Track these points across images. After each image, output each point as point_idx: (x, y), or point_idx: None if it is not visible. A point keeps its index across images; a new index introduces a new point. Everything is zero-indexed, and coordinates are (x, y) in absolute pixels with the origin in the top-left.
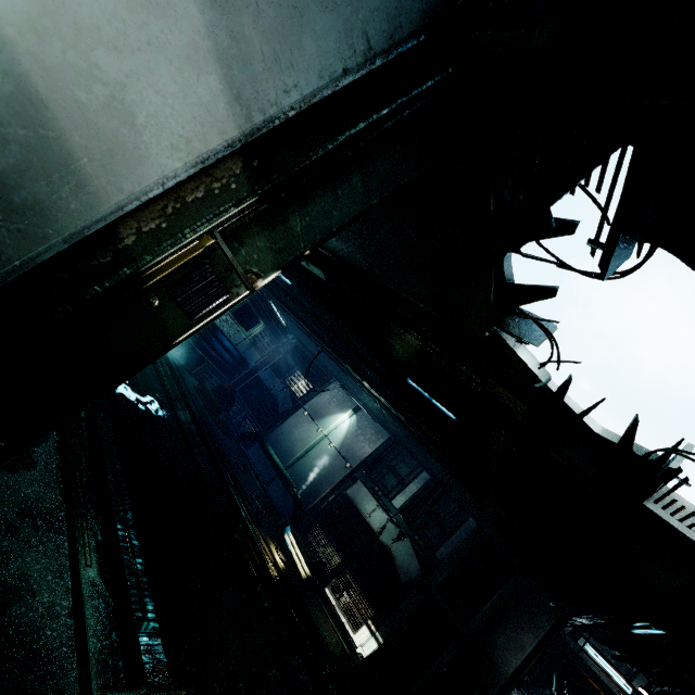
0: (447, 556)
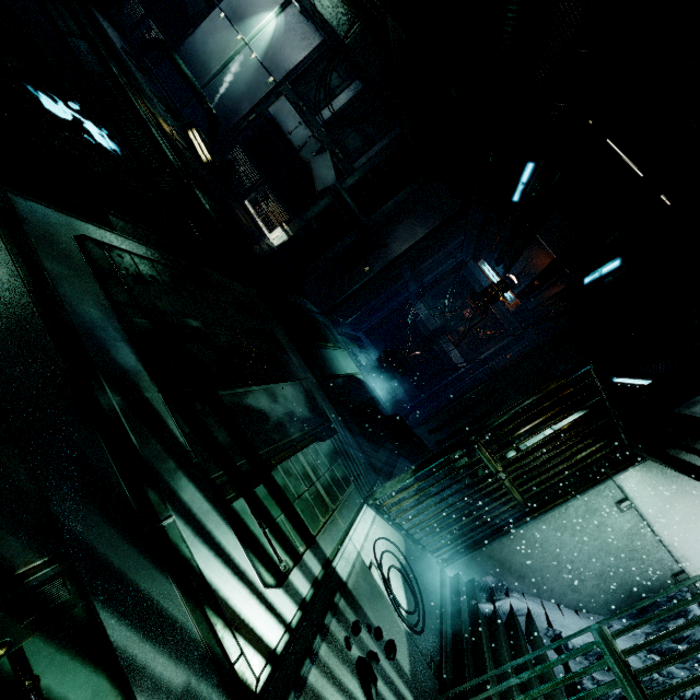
0: (363, 163)
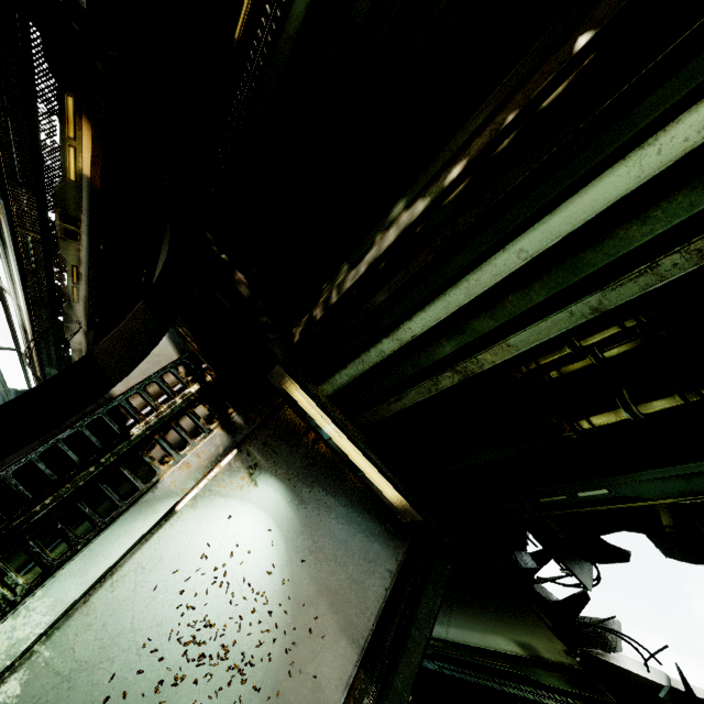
0: None
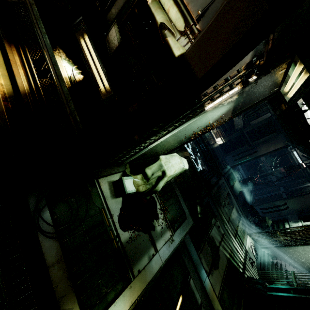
0: (254, 124)
